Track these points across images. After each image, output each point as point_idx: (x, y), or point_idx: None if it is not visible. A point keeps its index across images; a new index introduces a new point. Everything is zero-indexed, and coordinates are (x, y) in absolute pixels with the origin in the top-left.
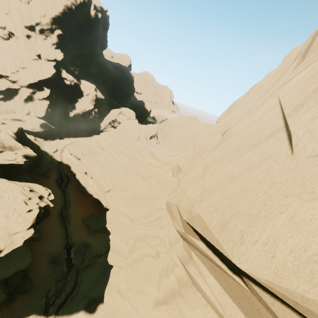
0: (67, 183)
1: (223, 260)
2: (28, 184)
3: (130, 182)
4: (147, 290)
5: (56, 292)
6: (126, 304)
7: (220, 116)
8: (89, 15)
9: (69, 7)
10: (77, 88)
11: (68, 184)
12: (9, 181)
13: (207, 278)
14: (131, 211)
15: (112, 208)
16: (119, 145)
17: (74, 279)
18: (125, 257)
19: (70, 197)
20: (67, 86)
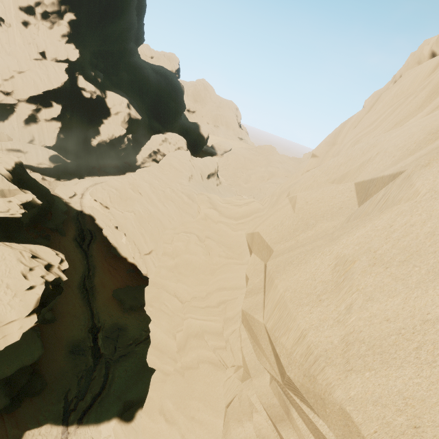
0: (91, 242)
1: None
2: (30, 247)
3: (179, 244)
4: (206, 419)
5: (78, 393)
6: (174, 434)
7: (319, 145)
8: None
9: None
10: (101, 103)
11: (92, 243)
12: (1, 242)
13: None
14: (181, 288)
15: (152, 282)
16: (163, 187)
17: (104, 375)
18: (172, 357)
19: (96, 261)
20: (87, 101)
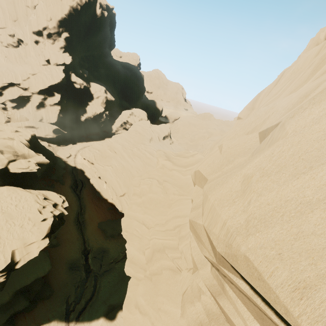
0: (82, 188)
1: (281, 317)
2: (42, 192)
3: (144, 187)
4: (169, 309)
5: (76, 298)
6: (146, 322)
7: (242, 110)
8: (95, 14)
9: (75, 8)
10: (87, 91)
11: (83, 189)
12: (24, 189)
13: (249, 322)
14: (147, 218)
15: (126, 214)
16: (131, 147)
17: (93, 285)
18: (143, 267)
19: (86, 202)
20: (77, 90)
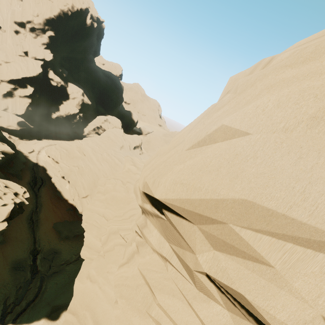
0: (41, 186)
1: (158, 210)
2: (2, 180)
3: (109, 186)
4: (115, 270)
5: (16, 299)
6: (95, 287)
7: None
8: (85, 23)
9: (65, 12)
10: (63, 90)
11: (42, 187)
12: None
13: (154, 231)
14: (107, 212)
15: (89, 209)
16: (101, 152)
17: (38, 286)
18: (97, 251)
19: (43, 201)
20: (53, 87)
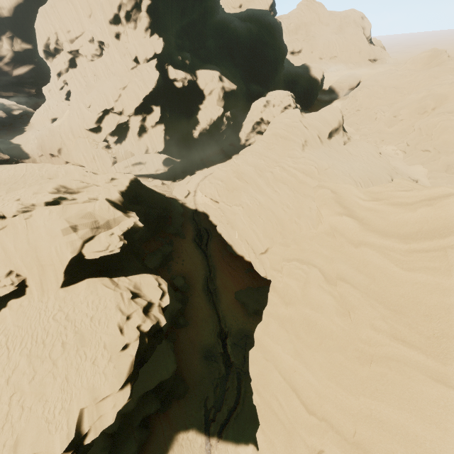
0: (208, 241)
1: None
2: (135, 279)
3: (291, 284)
4: None
5: (215, 402)
6: None
7: None
8: None
9: None
10: (193, 88)
11: (209, 242)
12: (110, 280)
13: None
14: (301, 377)
15: (258, 342)
16: (270, 167)
17: (236, 387)
18: None
19: (215, 261)
20: (181, 91)
